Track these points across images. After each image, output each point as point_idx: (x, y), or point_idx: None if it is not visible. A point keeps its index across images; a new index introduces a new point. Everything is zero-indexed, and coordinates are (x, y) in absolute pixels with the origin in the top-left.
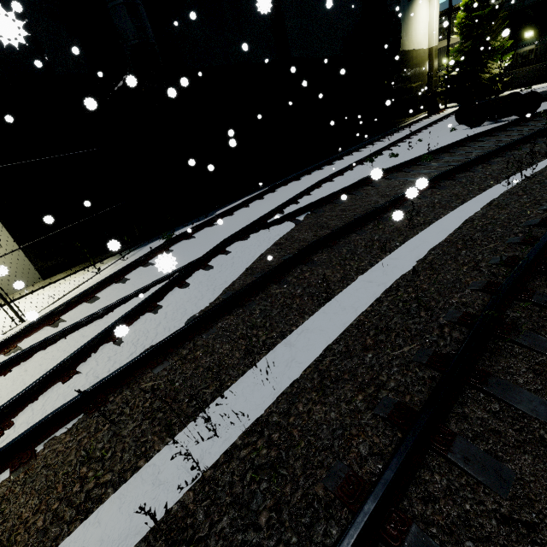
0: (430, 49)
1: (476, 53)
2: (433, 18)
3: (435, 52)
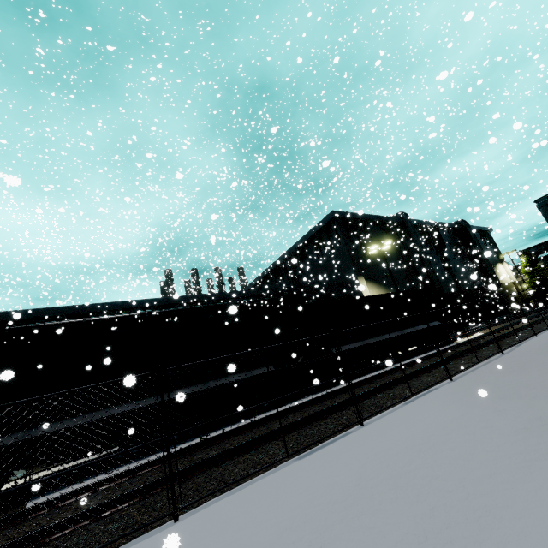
0: (513, 282)
1: (541, 282)
2: (508, 271)
3: (516, 283)
